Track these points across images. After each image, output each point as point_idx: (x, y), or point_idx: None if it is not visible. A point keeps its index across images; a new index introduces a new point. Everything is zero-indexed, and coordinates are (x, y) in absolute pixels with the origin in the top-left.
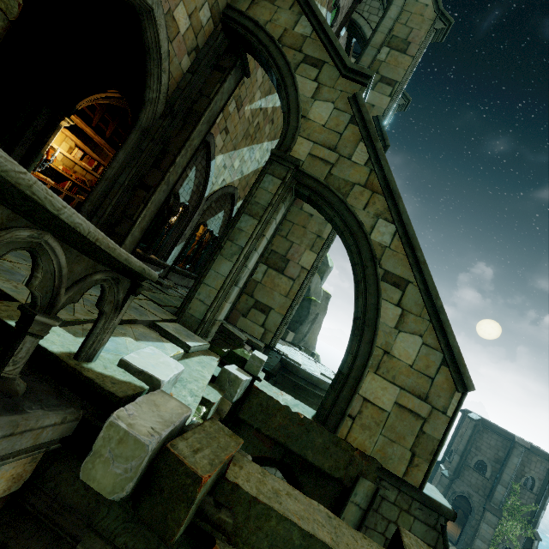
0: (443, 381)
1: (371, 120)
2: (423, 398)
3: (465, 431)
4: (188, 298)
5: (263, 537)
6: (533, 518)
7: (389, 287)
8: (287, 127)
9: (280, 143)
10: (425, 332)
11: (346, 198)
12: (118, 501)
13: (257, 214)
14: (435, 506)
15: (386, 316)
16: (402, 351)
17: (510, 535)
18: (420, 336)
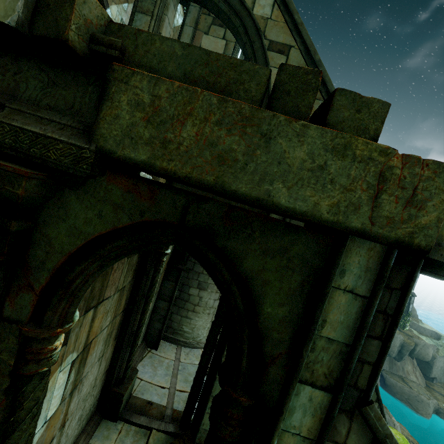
0: None
1: None
2: None
3: None
4: None
5: (152, 57)
6: None
7: (275, 55)
8: None
9: None
10: None
11: None
12: (15, 27)
13: (148, 10)
14: None
15: None
16: None
17: None
18: None
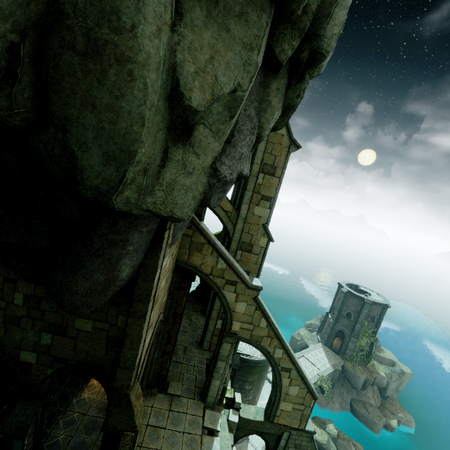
0: (308, 397)
1: (265, 309)
2: (302, 404)
3: (340, 298)
4: (205, 394)
5: None
6: (374, 333)
7: (284, 372)
8: (227, 318)
9: (225, 324)
10: (300, 384)
11: (260, 343)
12: None
13: (224, 359)
14: (309, 433)
15: (285, 382)
16: (292, 392)
17: (363, 344)
18: (298, 386)
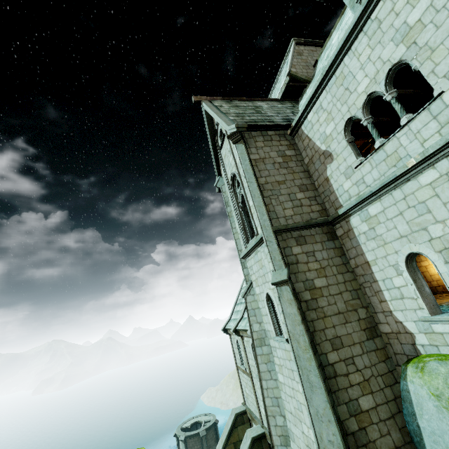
0: None
1: None
2: None
3: (202, 446)
4: None
5: None
6: None
7: None
8: None
9: None
10: None
11: None
12: None
13: None
14: None
15: None
16: None
17: None
18: None
